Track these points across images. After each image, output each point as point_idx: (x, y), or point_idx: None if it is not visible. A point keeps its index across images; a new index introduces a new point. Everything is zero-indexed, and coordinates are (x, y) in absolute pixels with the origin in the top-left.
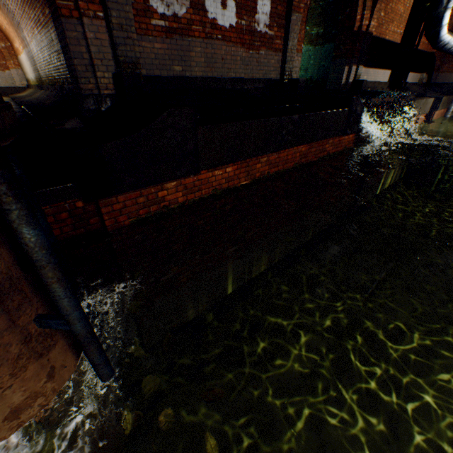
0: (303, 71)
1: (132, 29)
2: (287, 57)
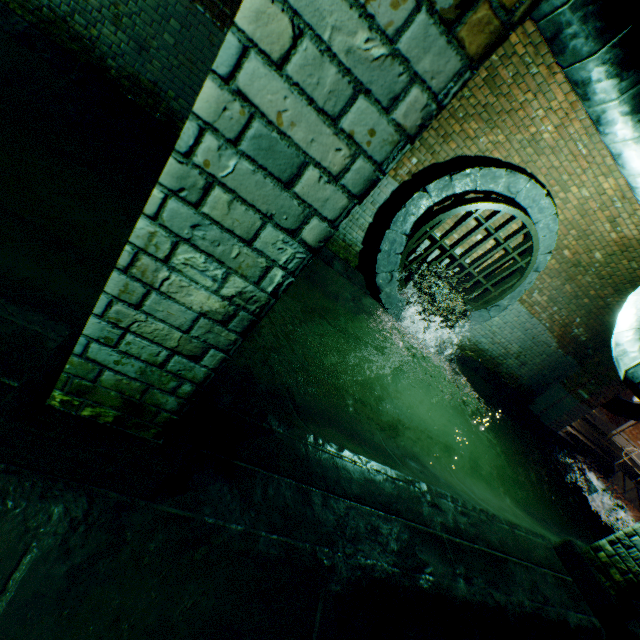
0: (518, 362)
1: None
2: None
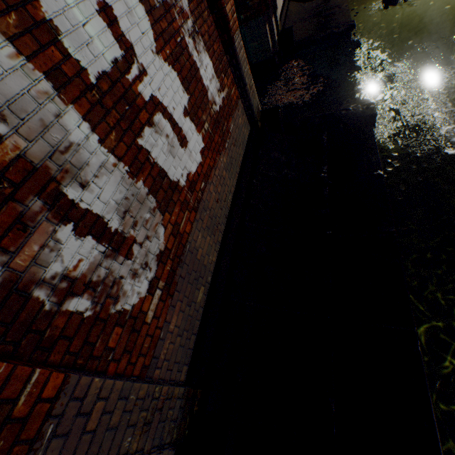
0: None
1: (155, 395)
2: (251, 99)
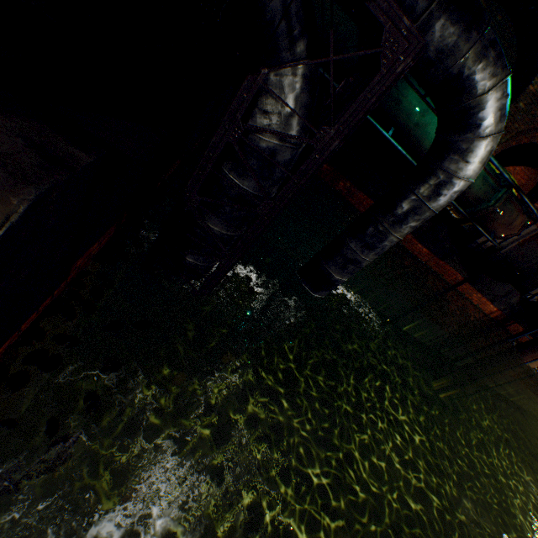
0: None
1: None
2: None
